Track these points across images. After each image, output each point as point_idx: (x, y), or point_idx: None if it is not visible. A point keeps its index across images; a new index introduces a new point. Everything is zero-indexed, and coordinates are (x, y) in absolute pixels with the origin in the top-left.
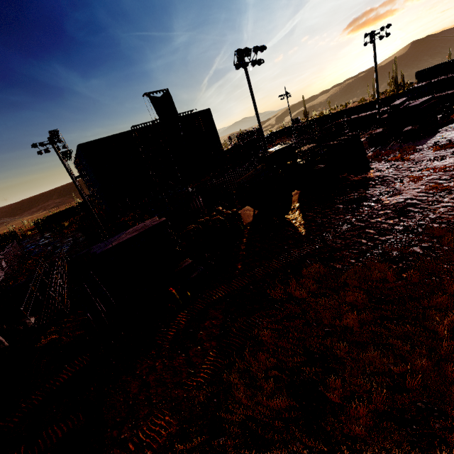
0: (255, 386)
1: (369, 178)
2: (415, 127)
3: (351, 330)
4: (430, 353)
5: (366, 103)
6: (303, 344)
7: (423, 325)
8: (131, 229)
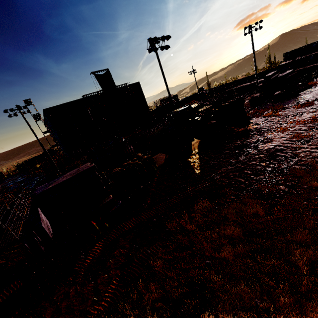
0: (143, 317)
1: (249, 129)
2: (282, 91)
3: (227, 262)
4: (292, 288)
5: (249, 76)
6: (187, 275)
7: (286, 259)
8: (68, 173)
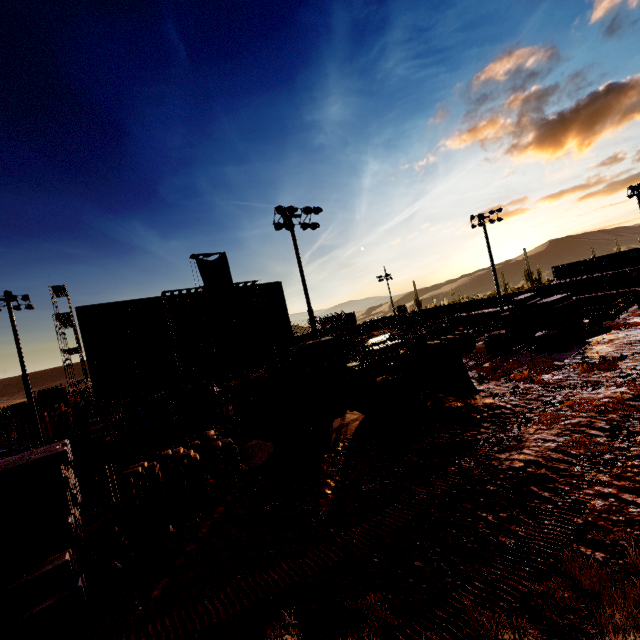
0: None
1: (473, 406)
2: (551, 332)
3: None
4: None
5: (493, 297)
6: None
7: None
8: None
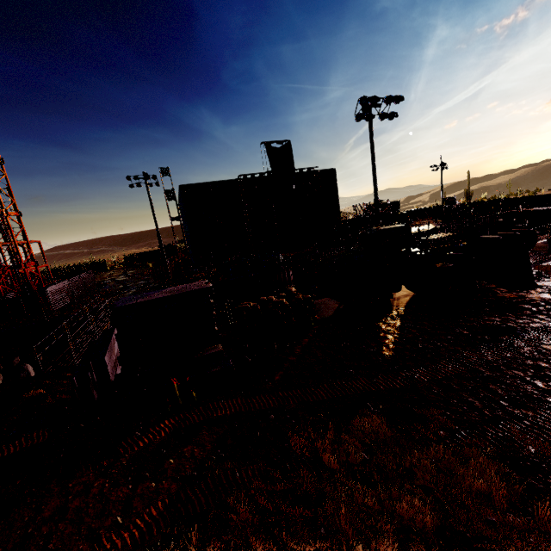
0: None
1: (529, 299)
2: None
3: None
4: None
5: None
6: None
7: None
8: (171, 288)
